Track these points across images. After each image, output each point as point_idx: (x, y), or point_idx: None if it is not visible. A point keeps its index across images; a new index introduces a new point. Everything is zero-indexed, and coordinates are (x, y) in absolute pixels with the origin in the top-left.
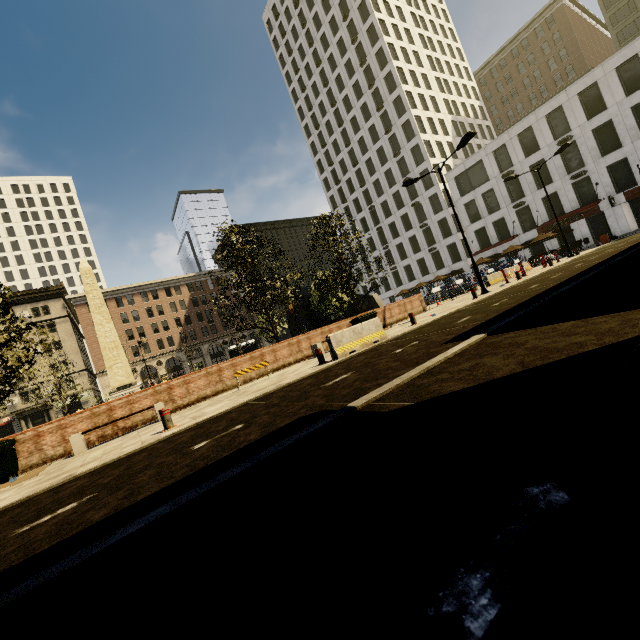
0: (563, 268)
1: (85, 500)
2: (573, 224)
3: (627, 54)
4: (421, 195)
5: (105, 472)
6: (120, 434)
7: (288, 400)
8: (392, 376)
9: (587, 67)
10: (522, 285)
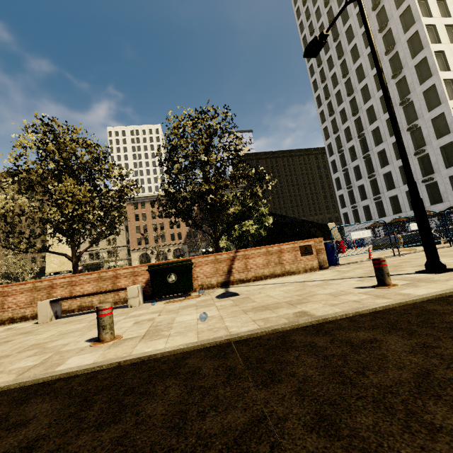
0: None
1: None
2: None
3: None
4: (421, 117)
5: None
6: None
7: None
8: None
9: None
10: None
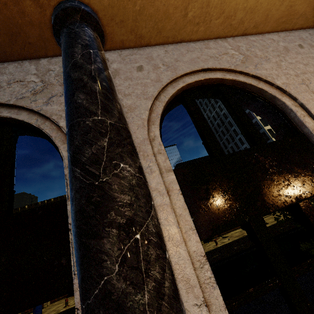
0: None
1: None
2: None
3: None
4: None
5: None
6: None
7: None
8: None
9: None
10: (272, 227)
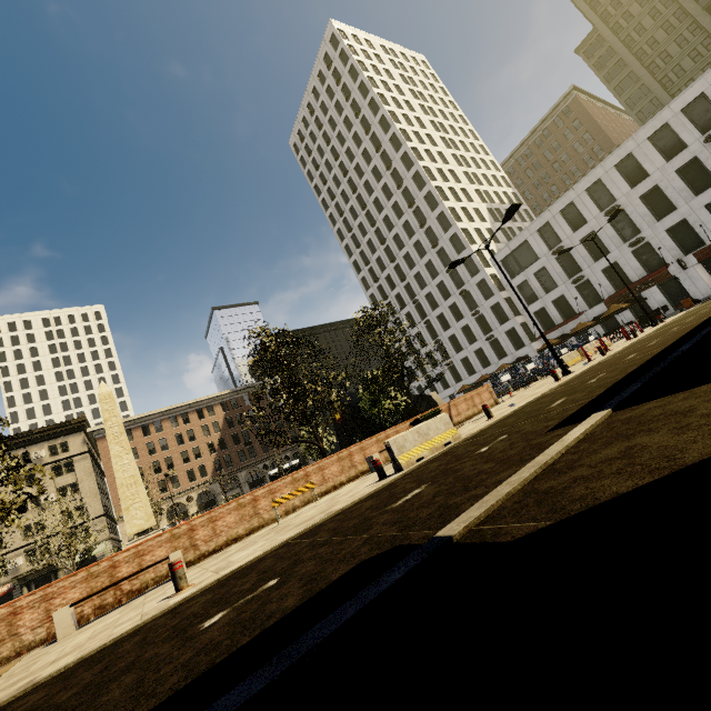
0: (656, 335)
1: None
2: (644, 293)
3: (656, 124)
4: (467, 282)
5: (74, 676)
6: (124, 601)
7: (342, 533)
8: (491, 482)
9: (615, 145)
10: (613, 359)
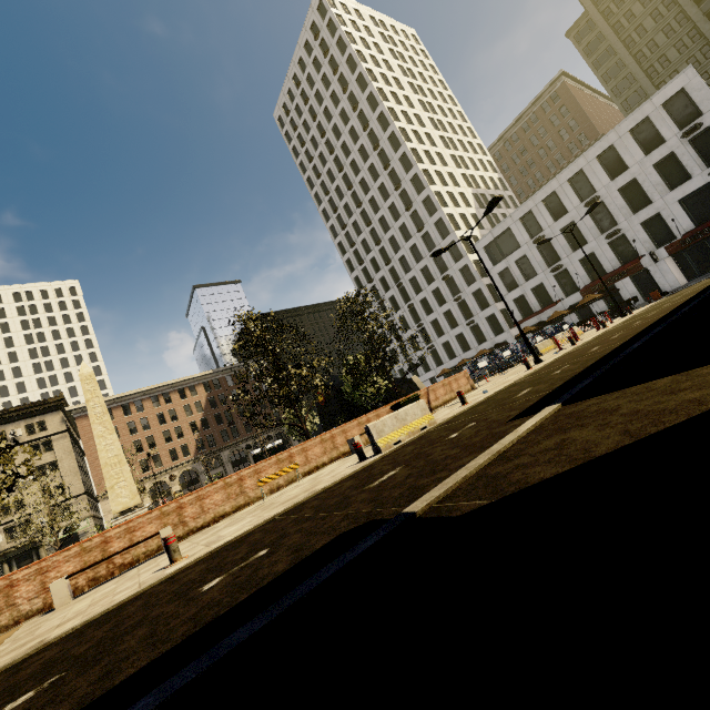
0: (621, 328)
1: (46, 686)
2: (617, 283)
3: (637, 117)
4: (451, 268)
5: (85, 634)
6: (117, 574)
7: (324, 510)
8: (454, 467)
9: (599, 134)
10: (580, 350)
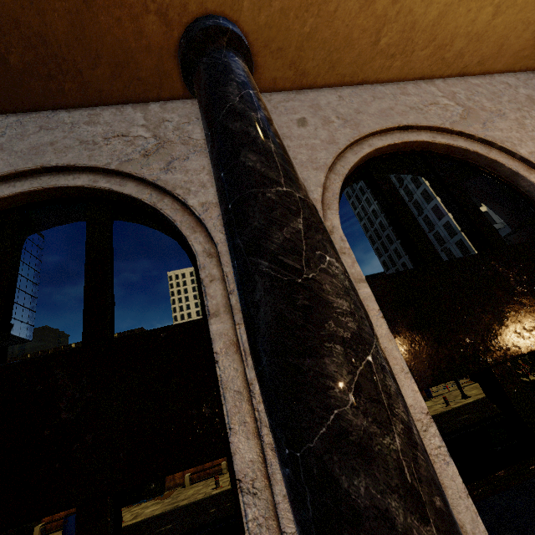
0: None
1: (174, 525)
2: None
3: None
4: None
5: (185, 510)
6: (207, 477)
7: None
8: None
9: None
10: (478, 404)
